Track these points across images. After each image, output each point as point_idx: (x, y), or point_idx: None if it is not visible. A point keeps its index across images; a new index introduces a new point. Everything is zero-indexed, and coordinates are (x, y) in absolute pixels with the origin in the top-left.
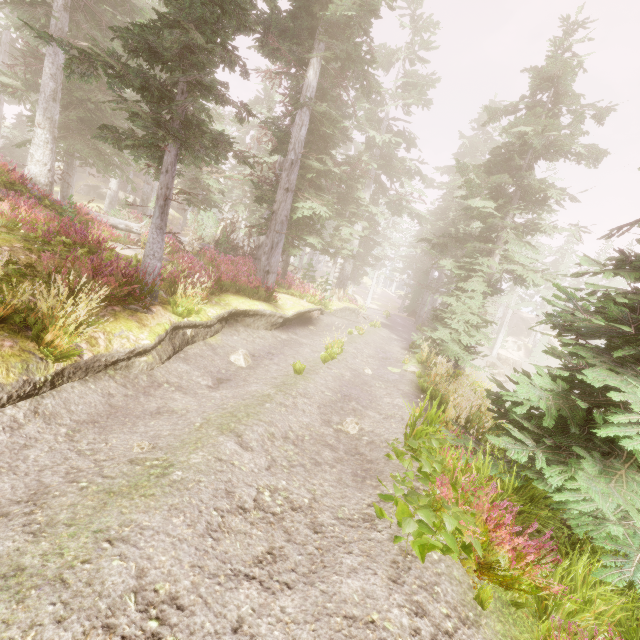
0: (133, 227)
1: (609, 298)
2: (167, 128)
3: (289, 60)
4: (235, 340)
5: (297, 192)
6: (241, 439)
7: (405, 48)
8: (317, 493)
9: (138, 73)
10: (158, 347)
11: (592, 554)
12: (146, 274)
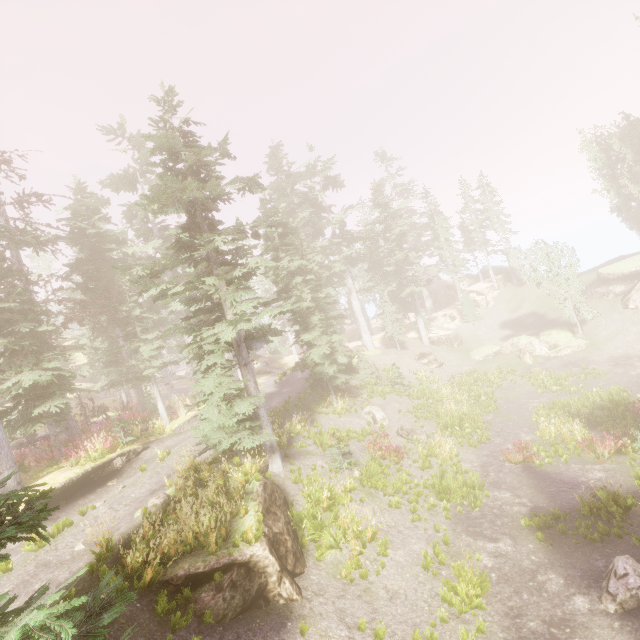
0: None
1: None
2: None
3: None
4: None
5: None
6: None
7: (131, 167)
8: None
9: None
10: None
11: None
12: None
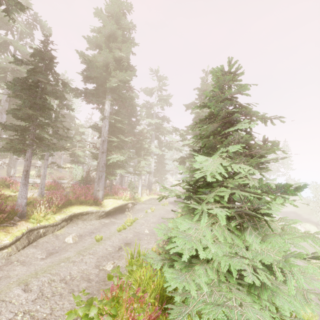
0: (37, 181)
1: (187, 182)
2: (25, 143)
3: (96, 103)
4: (73, 229)
5: (108, 152)
6: (27, 286)
7: (156, 87)
8: (56, 309)
9: (11, 126)
10: (17, 242)
11: (198, 315)
12: (18, 206)
